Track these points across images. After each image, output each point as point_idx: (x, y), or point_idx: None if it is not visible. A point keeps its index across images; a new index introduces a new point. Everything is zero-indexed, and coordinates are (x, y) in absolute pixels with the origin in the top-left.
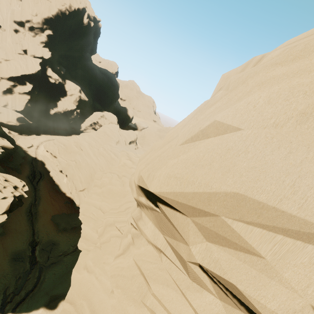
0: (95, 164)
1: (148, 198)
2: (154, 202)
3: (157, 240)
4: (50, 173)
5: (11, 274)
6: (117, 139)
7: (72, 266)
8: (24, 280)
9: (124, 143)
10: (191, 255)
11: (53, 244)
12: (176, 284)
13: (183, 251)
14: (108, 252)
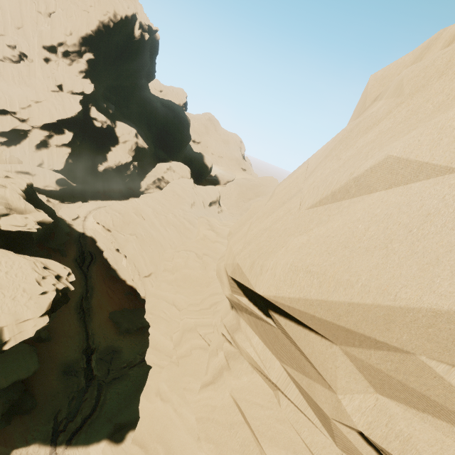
0: (163, 238)
1: (251, 299)
2: (263, 308)
3: (270, 370)
4: (103, 254)
5: (62, 392)
6: (191, 199)
7: (141, 382)
8: (79, 402)
9: (202, 204)
10: (341, 412)
11: (113, 352)
12: (311, 451)
13: (324, 399)
14: (190, 373)
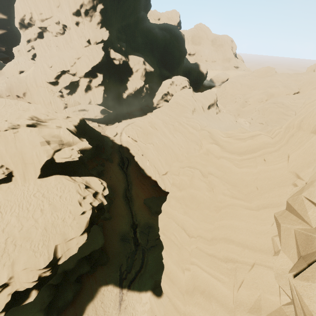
0: (172, 143)
1: None
2: None
3: None
4: (134, 158)
5: (122, 252)
6: (191, 107)
7: None
8: (132, 260)
9: (202, 109)
10: None
11: (149, 227)
12: None
13: None
14: None
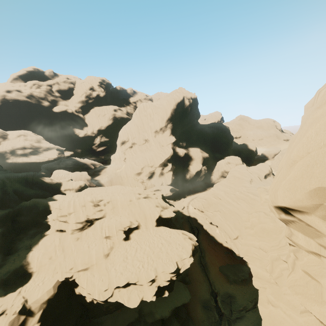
0: (237, 209)
1: (286, 213)
2: (291, 214)
3: (311, 245)
4: (203, 227)
5: (206, 321)
6: (248, 178)
7: (258, 325)
8: None
9: (258, 179)
10: None
11: (230, 297)
12: None
13: None
14: (284, 284)
